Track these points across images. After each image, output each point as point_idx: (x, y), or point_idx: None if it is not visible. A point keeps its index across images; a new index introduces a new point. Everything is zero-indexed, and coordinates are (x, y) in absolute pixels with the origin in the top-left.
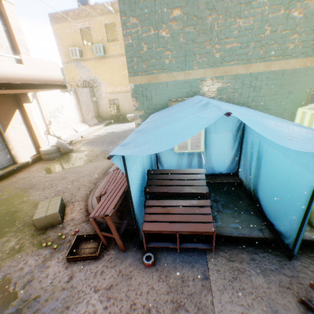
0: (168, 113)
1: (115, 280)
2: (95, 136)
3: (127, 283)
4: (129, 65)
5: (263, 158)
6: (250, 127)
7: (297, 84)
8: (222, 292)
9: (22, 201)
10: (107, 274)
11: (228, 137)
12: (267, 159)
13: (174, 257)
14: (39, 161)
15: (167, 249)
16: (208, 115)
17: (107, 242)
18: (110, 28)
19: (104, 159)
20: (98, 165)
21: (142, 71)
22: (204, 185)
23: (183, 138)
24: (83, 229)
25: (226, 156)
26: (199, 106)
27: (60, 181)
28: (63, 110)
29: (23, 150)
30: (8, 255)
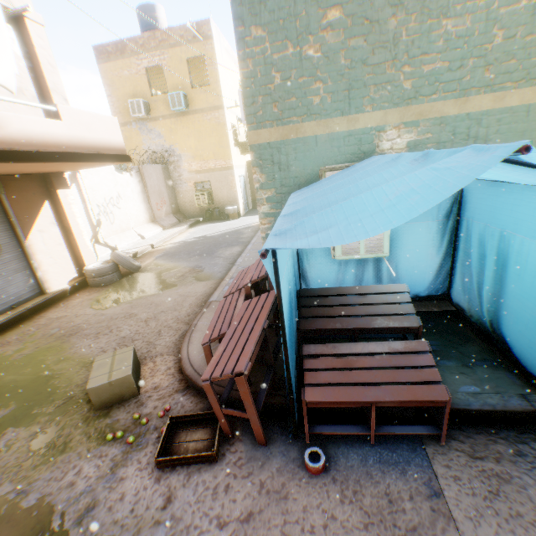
0: (334, 184)
1: (255, 502)
2: (175, 244)
3: (280, 509)
4: (249, 111)
5: (511, 261)
6: (474, 209)
7: None
8: (476, 522)
9: (61, 359)
10: (237, 492)
11: (430, 229)
12: (522, 261)
13: (362, 454)
14: (84, 289)
15: (344, 438)
16: (461, 162)
17: (231, 427)
18: (194, 66)
19: (197, 280)
20: (188, 291)
21: (272, 120)
22: (412, 313)
23: (414, 208)
24: (178, 406)
25: (426, 265)
26: (410, 160)
27: (124, 321)
28: (120, 201)
29: (56, 270)
30: (43, 459)
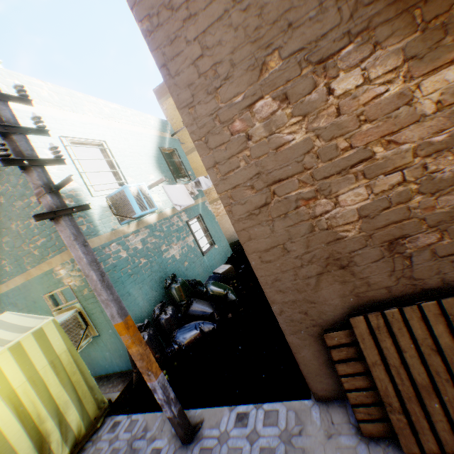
0: None
1: None
2: None
3: None
4: None
5: None
6: None
7: (35, 294)
8: None
9: None
10: None
11: None
12: None
13: None
14: None
15: None
16: None
17: None
18: None
19: None
20: None
21: None
22: None
23: None
24: None
25: None
26: None
27: None
28: None
29: None
30: None
